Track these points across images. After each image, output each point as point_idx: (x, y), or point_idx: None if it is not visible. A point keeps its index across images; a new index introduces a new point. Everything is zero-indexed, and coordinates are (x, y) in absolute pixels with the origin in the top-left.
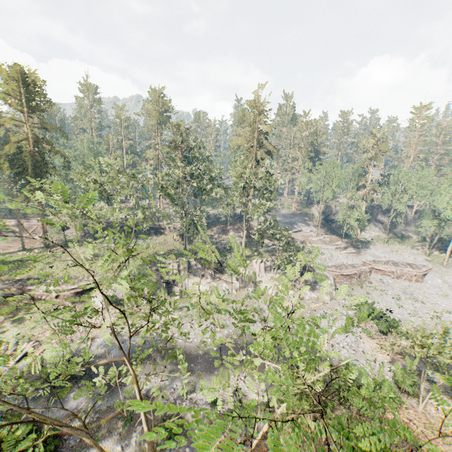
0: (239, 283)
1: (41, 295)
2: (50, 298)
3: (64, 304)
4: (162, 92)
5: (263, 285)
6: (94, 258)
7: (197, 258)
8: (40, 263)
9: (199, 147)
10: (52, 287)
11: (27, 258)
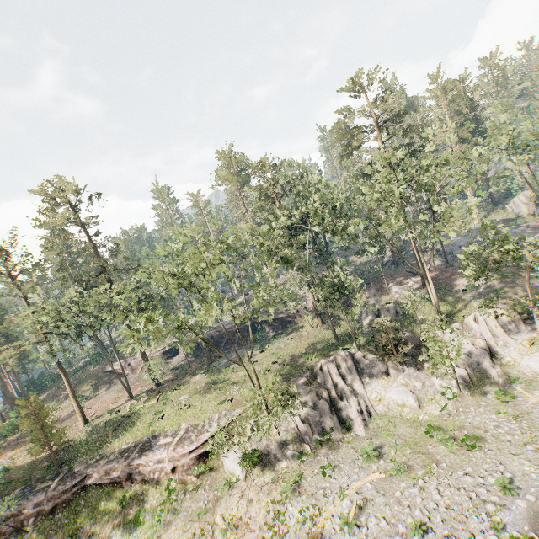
0: (464, 370)
1: (153, 471)
2: (165, 474)
3: (186, 480)
4: (232, 150)
5: (522, 362)
6: (213, 388)
7: (360, 344)
8: (149, 413)
9: (301, 174)
10: (164, 453)
11: (135, 410)
